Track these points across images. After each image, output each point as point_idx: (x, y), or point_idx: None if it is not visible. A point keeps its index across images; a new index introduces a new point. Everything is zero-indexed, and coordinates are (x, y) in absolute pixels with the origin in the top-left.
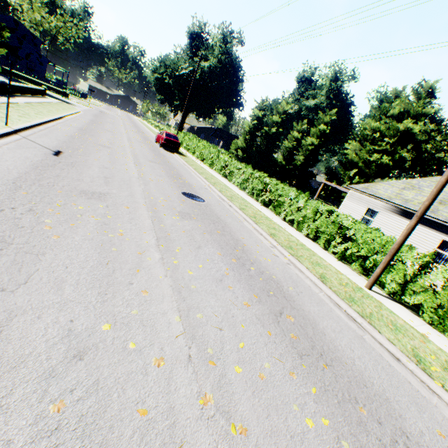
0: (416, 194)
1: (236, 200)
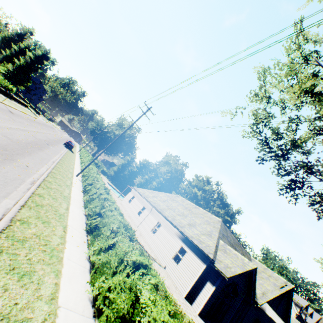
0: (150, 193)
1: (68, 159)
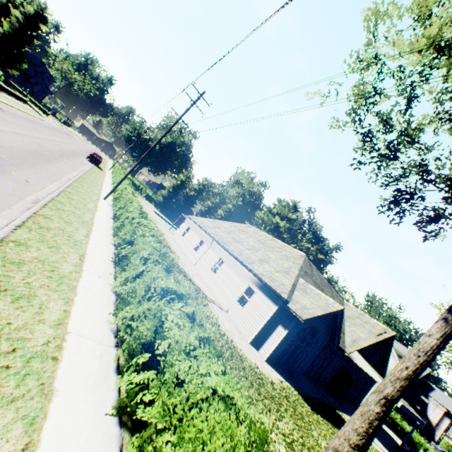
0: (210, 223)
1: (93, 177)
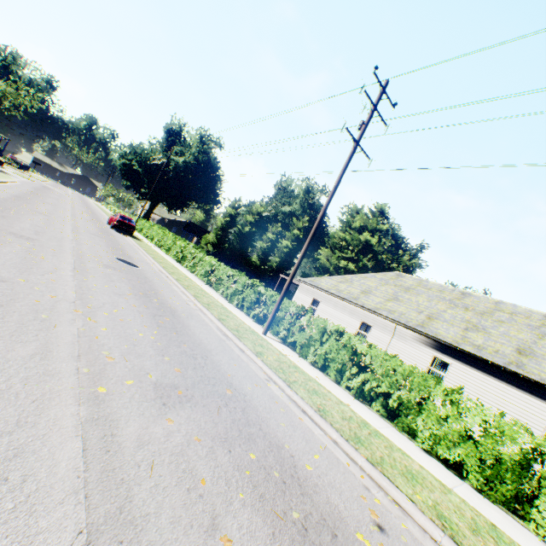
0: (348, 286)
1: (178, 275)
